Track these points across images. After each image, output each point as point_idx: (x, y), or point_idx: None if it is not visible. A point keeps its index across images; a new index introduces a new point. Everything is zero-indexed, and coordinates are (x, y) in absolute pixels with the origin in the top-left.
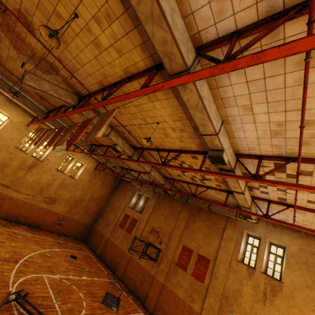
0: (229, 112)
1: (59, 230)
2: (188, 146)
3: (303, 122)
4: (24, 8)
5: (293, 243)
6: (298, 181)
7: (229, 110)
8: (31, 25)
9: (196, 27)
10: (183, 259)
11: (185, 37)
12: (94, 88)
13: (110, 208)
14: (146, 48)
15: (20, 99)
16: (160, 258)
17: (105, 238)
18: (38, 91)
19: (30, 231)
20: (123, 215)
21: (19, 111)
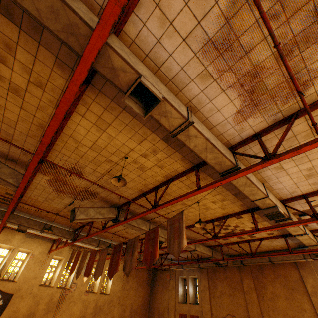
0: (263, 175)
1: None
2: (230, 210)
3: None
4: (78, 165)
5: None
6: None
7: (263, 173)
8: (80, 173)
9: (225, 139)
10: None
11: (224, 148)
12: (132, 196)
13: (158, 314)
14: (186, 159)
15: None
16: None
17: None
18: (86, 220)
19: None
20: (177, 317)
21: (39, 241)
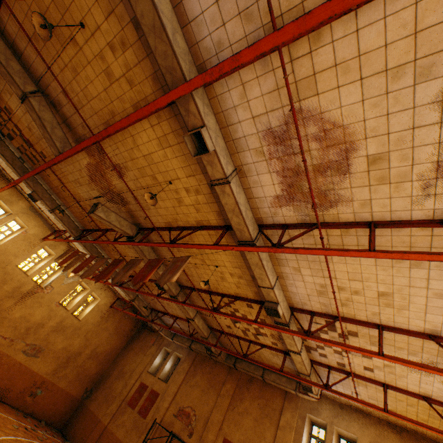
0: (283, 269)
1: (28, 406)
2: (244, 293)
3: (333, 289)
4: (125, 165)
5: (364, 433)
6: (344, 340)
7: (283, 268)
8: (123, 173)
9: (260, 214)
10: None
11: (252, 221)
12: (159, 225)
13: (119, 372)
14: (221, 214)
15: (58, 214)
16: None
17: (100, 425)
18: (103, 221)
19: None
20: (137, 384)
21: (40, 222)
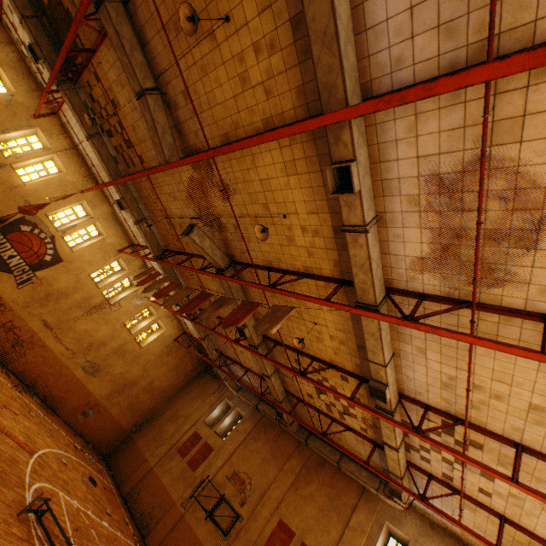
0: (402, 346)
1: (79, 424)
2: (341, 362)
3: (469, 386)
4: (234, 187)
5: None
6: (464, 450)
7: (403, 345)
8: (229, 196)
9: (390, 275)
10: (274, 544)
11: (381, 282)
12: (256, 262)
13: (172, 413)
14: (339, 265)
15: (143, 227)
16: (234, 532)
17: (146, 465)
18: (196, 245)
19: (43, 410)
20: (190, 432)
21: (119, 231)
